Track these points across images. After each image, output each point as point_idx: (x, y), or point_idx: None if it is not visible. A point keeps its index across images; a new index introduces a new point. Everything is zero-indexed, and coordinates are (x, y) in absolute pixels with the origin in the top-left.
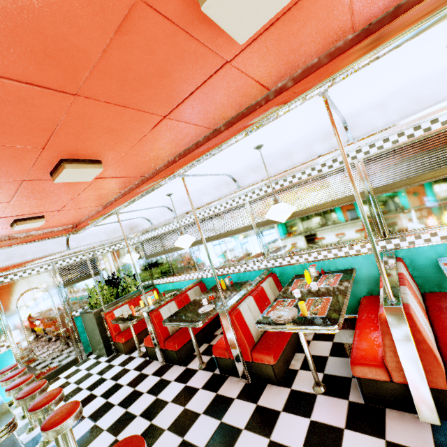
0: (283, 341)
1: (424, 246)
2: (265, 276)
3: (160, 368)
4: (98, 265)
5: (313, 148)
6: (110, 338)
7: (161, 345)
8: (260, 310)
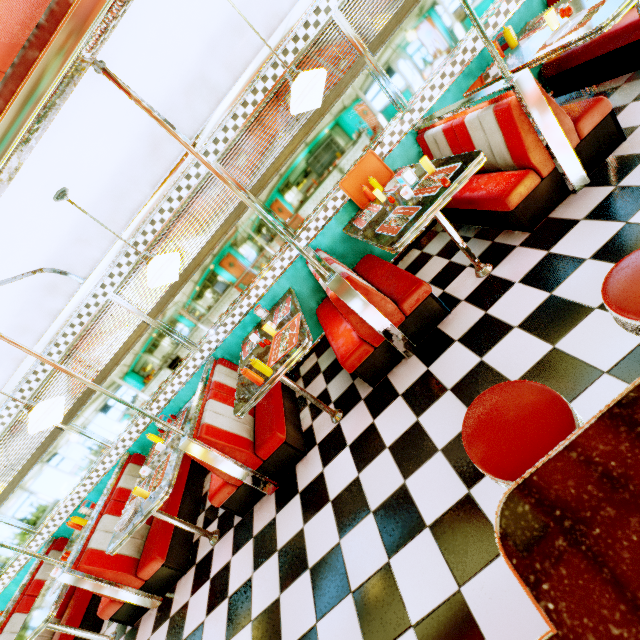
0: (168, 526)
1: (228, 338)
2: (121, 470)
3: None
4: None
5: (48, 307)
6: None
7: None
8: None
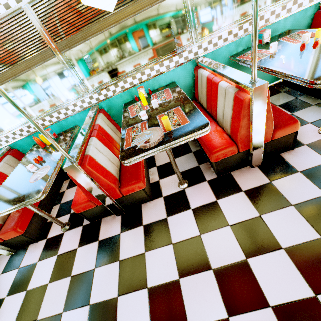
0: (143, 165)
1: (222, 47)
2: (96, 114)
3: (11, 259)
4: None
5: None
6: None
7: None
8: (108, 148)
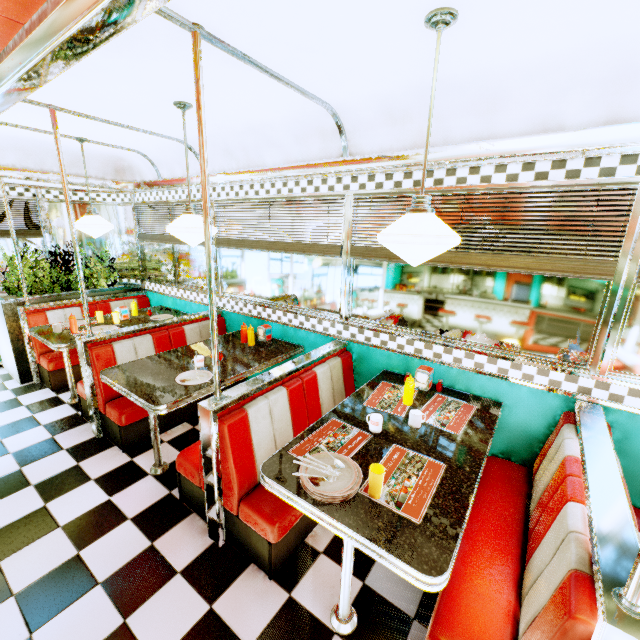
0: None
1: None
2: (330, 354)
3: (89, 443)
4: (43, 219)
5: (563, 107)
6: (31, 355)
7: (100, 406)
8: (294, 419)
